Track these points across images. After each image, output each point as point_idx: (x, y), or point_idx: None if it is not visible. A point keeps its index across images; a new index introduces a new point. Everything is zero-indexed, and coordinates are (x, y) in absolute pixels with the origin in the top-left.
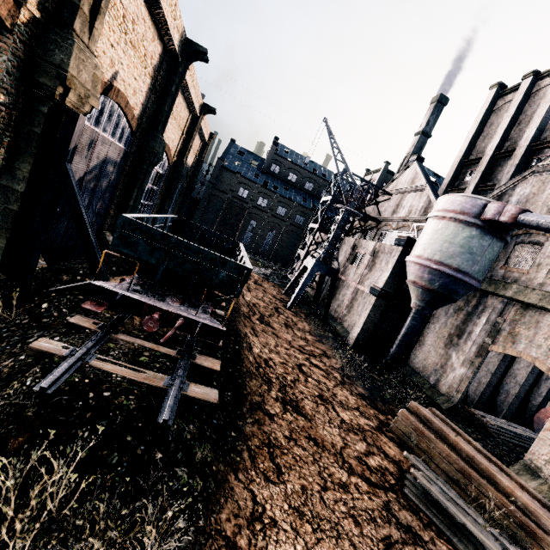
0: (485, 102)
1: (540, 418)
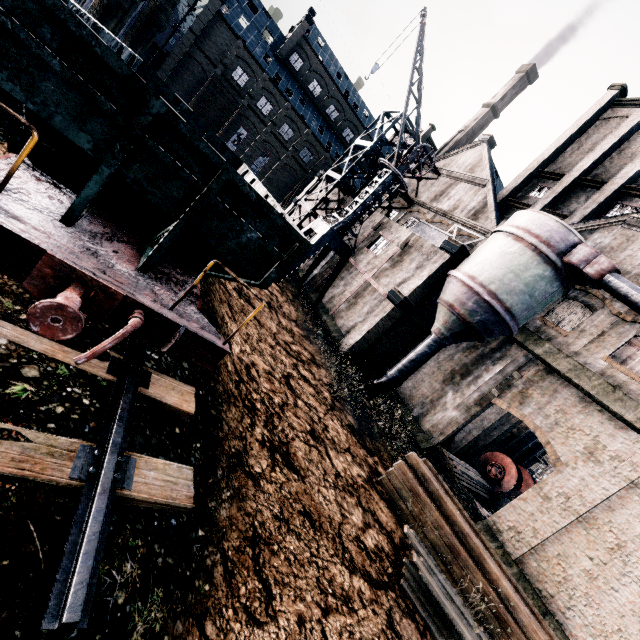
0: (596, 103)
1: (485, 460)
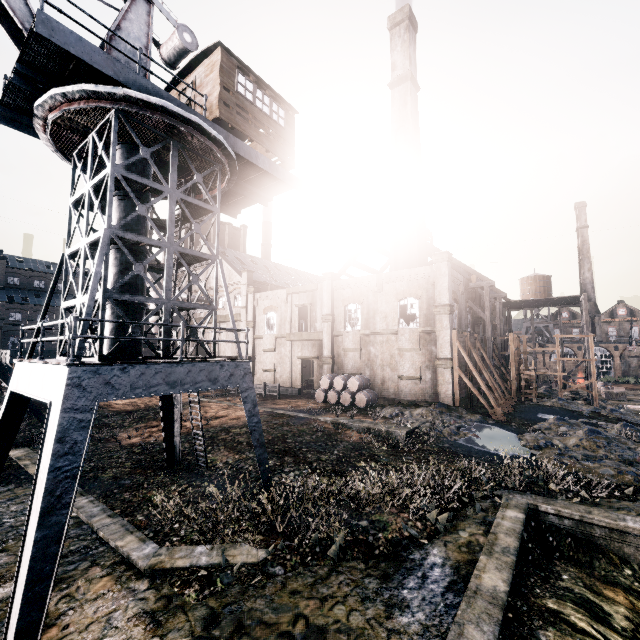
0: None
1: None
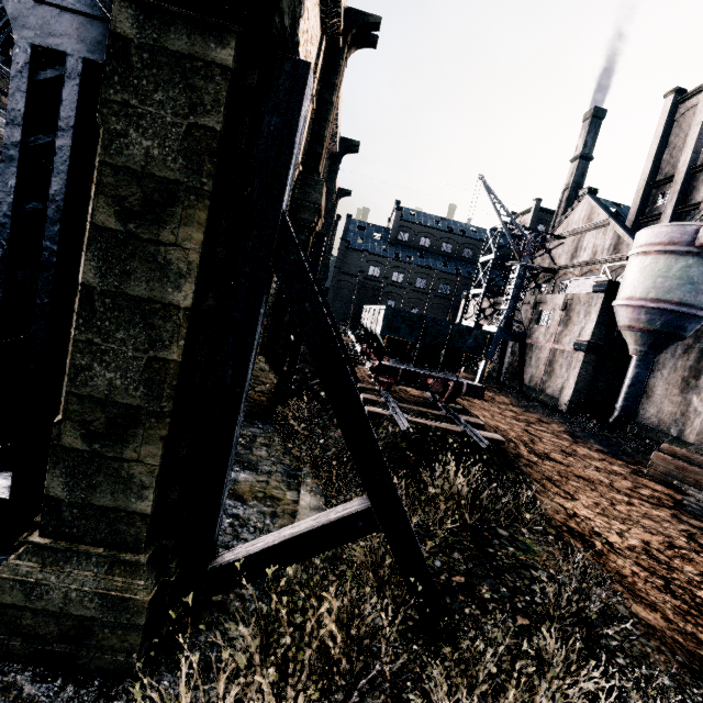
0: (662, 113)
1: None
